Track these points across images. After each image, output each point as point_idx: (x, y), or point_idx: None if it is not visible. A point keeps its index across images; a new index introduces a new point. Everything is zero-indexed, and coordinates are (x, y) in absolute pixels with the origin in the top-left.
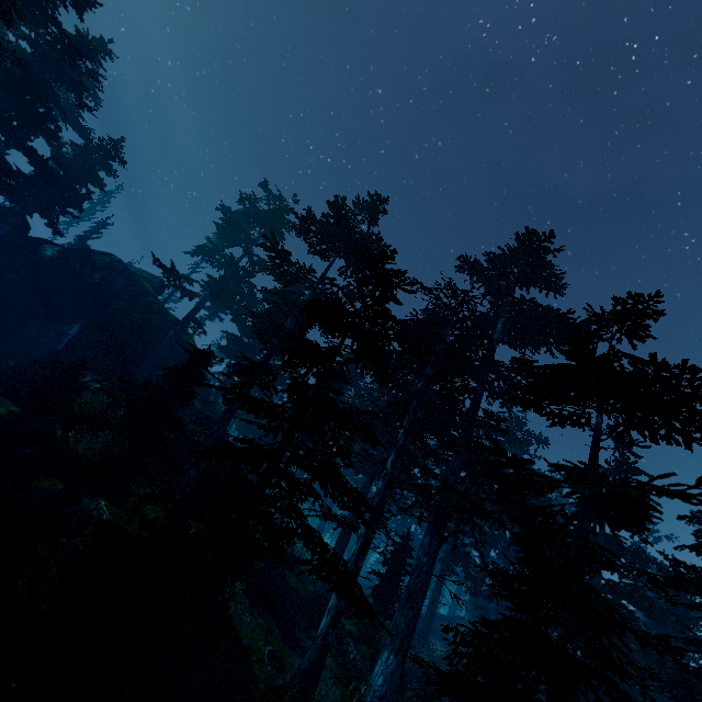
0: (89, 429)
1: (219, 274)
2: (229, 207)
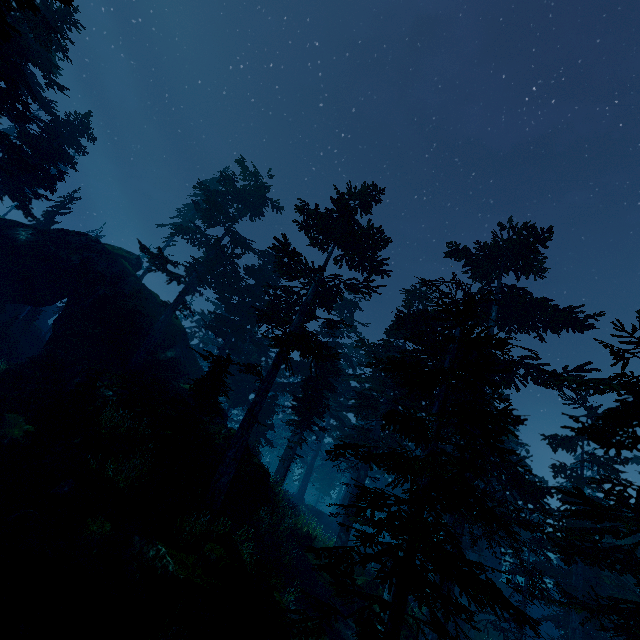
0: (122, 456)
1: (206, 257)
2: (207, 186)
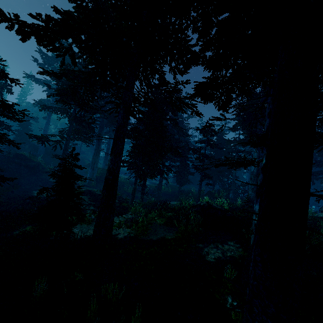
0: None
1: None
2: None
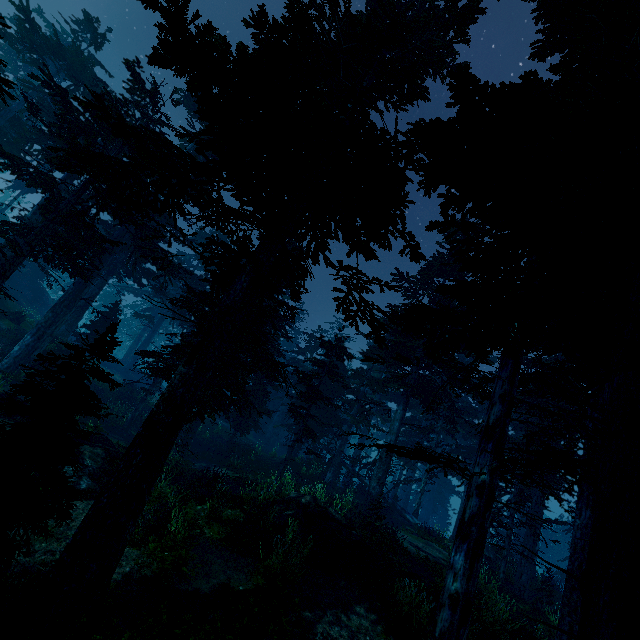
0: None
1: None
2: None
